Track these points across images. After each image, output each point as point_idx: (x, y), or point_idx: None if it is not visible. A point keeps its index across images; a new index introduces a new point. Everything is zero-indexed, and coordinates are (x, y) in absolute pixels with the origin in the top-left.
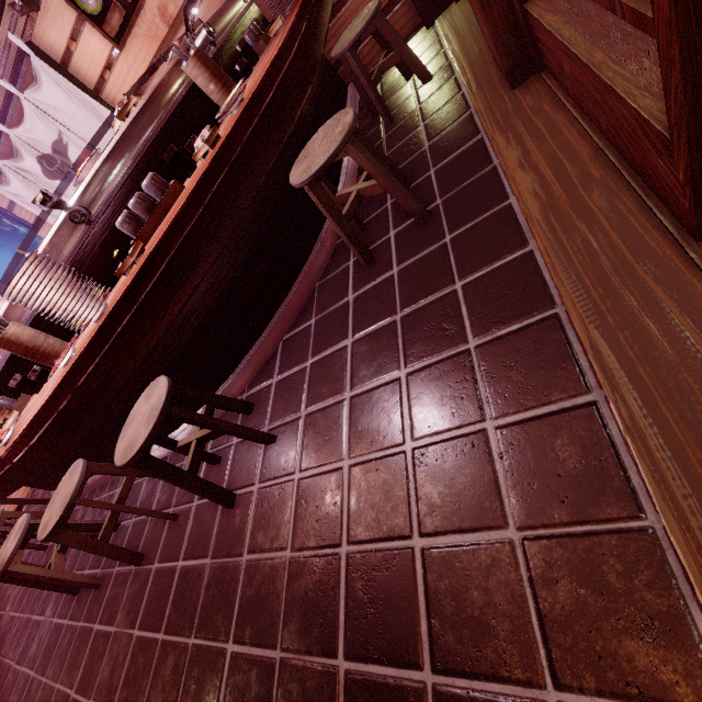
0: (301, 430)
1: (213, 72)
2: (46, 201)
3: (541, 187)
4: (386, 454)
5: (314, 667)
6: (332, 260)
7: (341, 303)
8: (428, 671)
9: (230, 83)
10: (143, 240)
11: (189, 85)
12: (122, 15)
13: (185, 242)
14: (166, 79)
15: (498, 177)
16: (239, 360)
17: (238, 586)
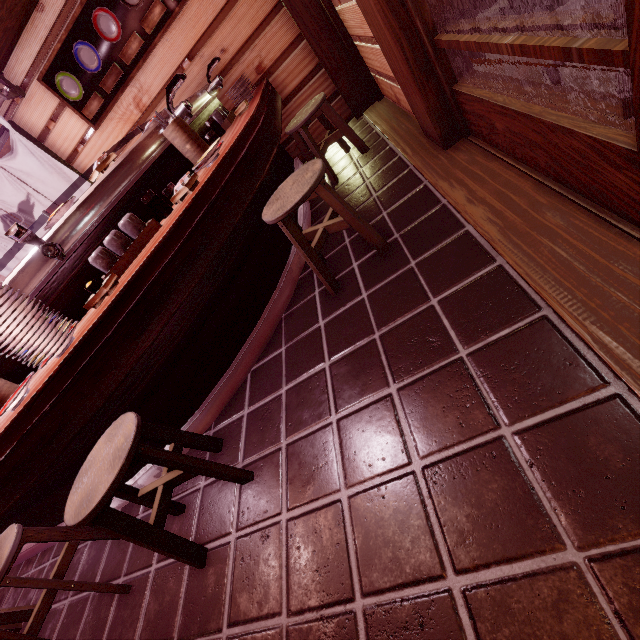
0: (283, 462)
1: (190, 135)
2: (21, 233)
3: (494, 215)
4: (391, 478)
5: None
6: (297, 293)
7: (312, 329)
8: None
9: (204, 145)
10: (116, 274)
11: (166, 145)
12: (100, 103)
13: (164, 272)
14: (147, 139)
15: (449, 211)
16: (206, 394)
17: None
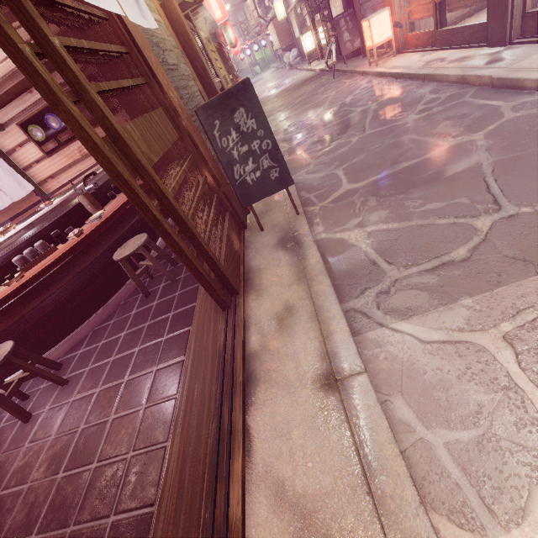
0: (83, 377)
1: (91, 202)
2: None
3: None
4: (116, 384)
5: (46, 482)
6: (134, 291)
7: (129, 314)
8: (95, 463)
9: (99, 207)
10: (25, 270)
11: (78, 202)
12: (55, 145)
13: (49, 277)
14: (65, 200)
15: None
16: (63, 338)
17: (16, 462)
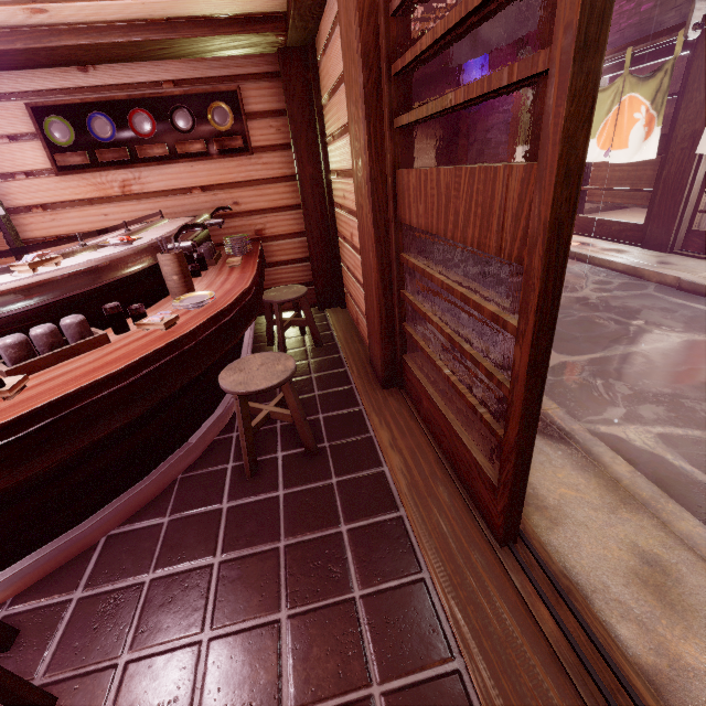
0: (113, 688)
1: (183, 270)
2: None
3: (406, 468)
4: None
5: None
6: (206, 455)
7: (212, 508)
8: None
9: (191, 283)
10: (22, 372)
11: (153, 263)
12: (84, 162)
13: (97, 402)
14: (140, 253)
15: (374, 446)
16: (28, 551)
17: None
